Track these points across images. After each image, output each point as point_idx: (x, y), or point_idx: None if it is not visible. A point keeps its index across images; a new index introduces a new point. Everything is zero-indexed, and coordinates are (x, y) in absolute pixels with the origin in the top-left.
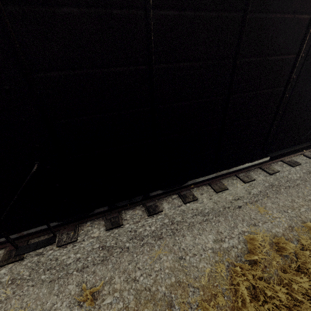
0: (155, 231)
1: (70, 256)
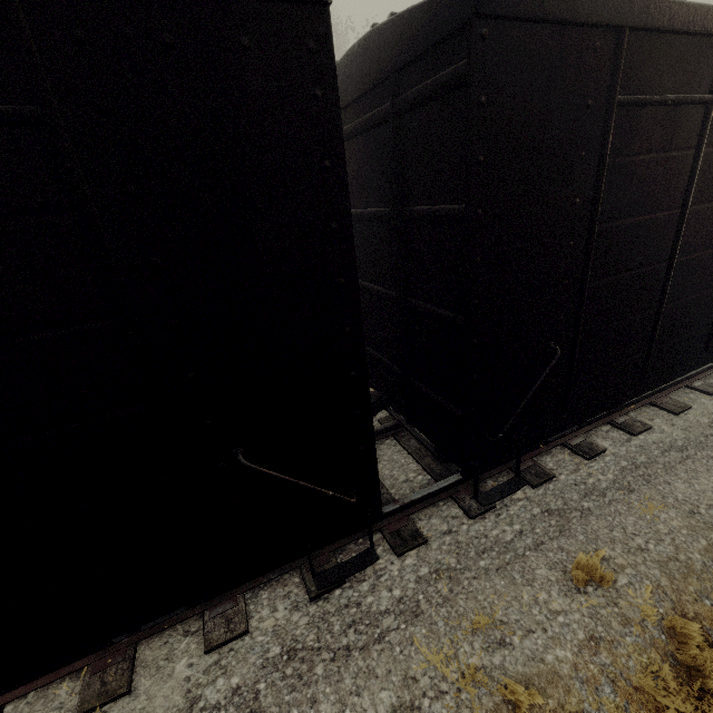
0: (617, 480)
1: (505, 529)
